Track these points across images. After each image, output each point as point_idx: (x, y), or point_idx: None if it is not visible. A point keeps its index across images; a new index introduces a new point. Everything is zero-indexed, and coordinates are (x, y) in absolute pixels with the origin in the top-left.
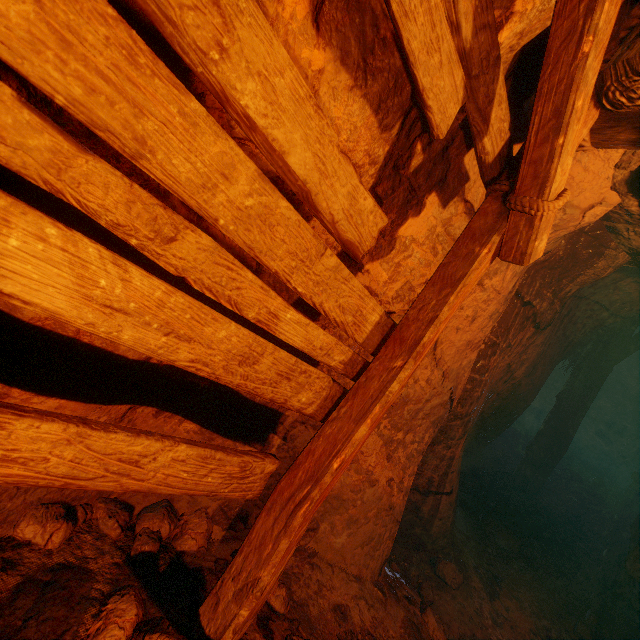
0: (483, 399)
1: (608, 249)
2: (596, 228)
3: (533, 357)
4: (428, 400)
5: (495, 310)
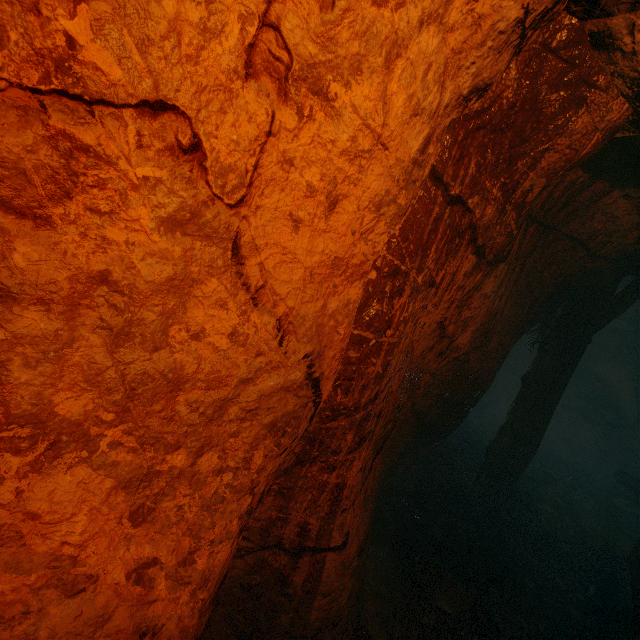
0: (398, 380)
1: (594, 90)
2: (572, 40)
3: (482, 316)
4: (248, 380)
5: (386, 194)
